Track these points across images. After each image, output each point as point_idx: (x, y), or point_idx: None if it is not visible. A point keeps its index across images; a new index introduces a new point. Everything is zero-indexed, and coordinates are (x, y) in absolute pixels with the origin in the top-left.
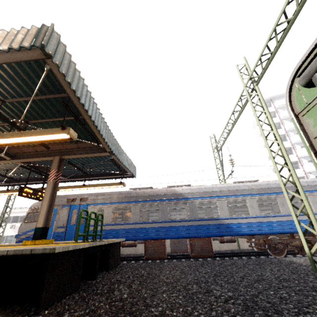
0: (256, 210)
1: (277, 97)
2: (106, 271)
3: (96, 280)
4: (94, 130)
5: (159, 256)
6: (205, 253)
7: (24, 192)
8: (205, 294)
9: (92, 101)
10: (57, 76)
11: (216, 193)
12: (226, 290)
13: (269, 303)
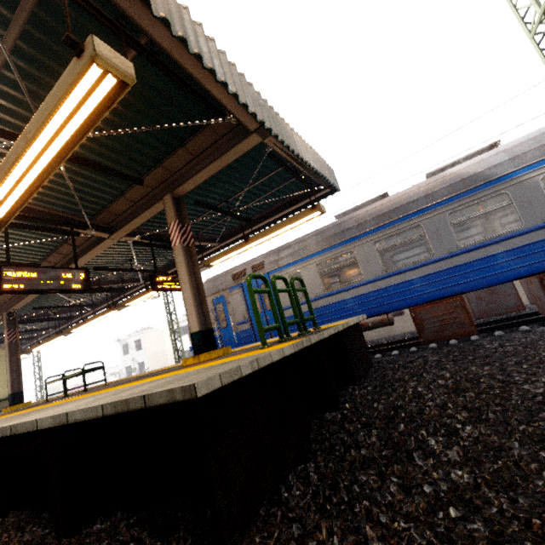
0: None
1: None
2: (352, 384)
3: (340, 410)
4: (189, 66)
5: (457, 332)
6: None
7: (158, 284)
8: None
9: None
10: None
11: None
12: None
13: None
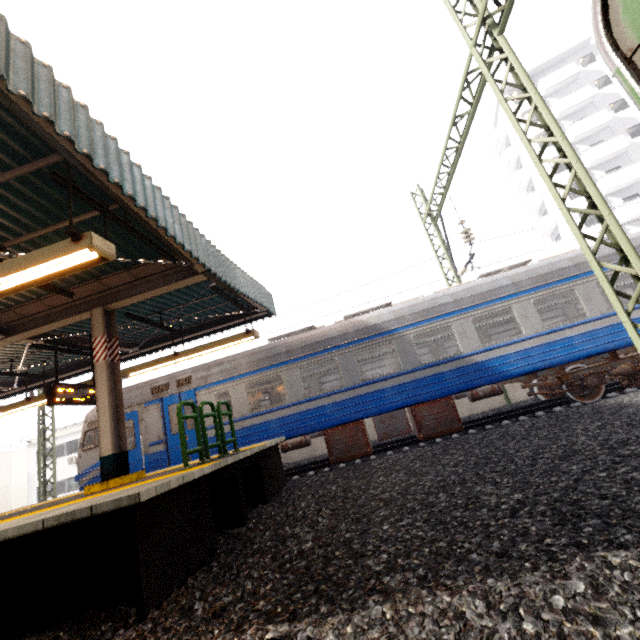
0: (535, 323)
1: (542, 71)
2: (262, 503)
3: (247, 524)
4: (154, 230)
5: (358, 452)
6: (446, 427)
7: (57, 397)
8: (468, 508)
9: (127, 160)
10: (12, 109)
11: (448, 308)
12: (507, 489)
13: (606, 499)
